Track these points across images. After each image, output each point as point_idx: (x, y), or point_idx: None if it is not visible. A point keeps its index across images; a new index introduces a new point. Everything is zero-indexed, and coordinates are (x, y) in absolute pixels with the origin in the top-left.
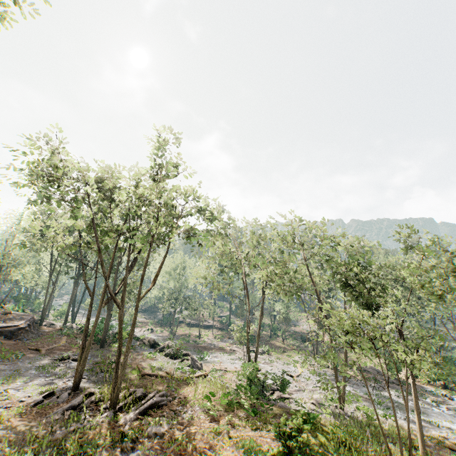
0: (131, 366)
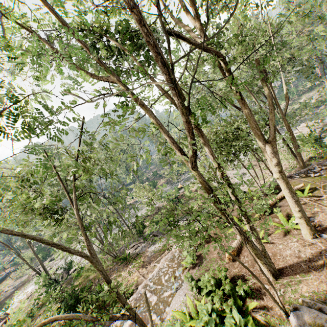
0: None
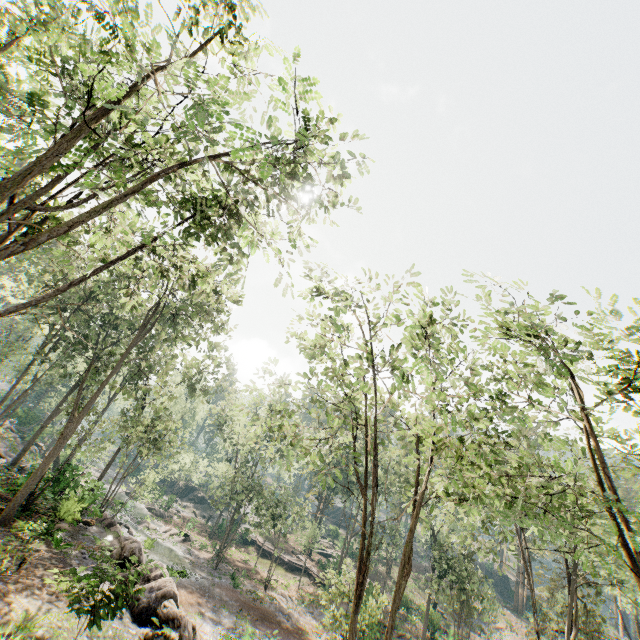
0: None
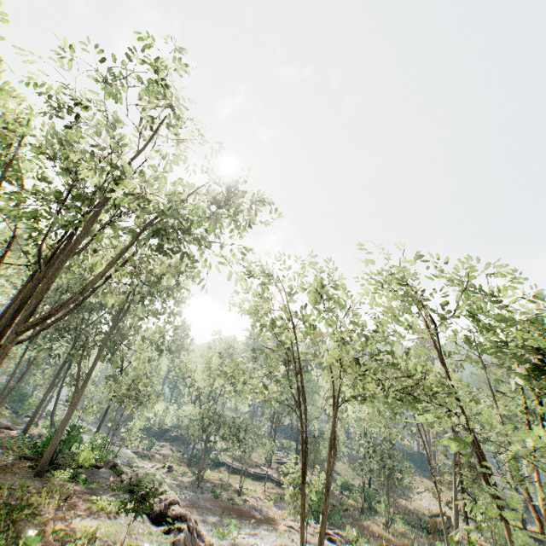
0: (45, 522)
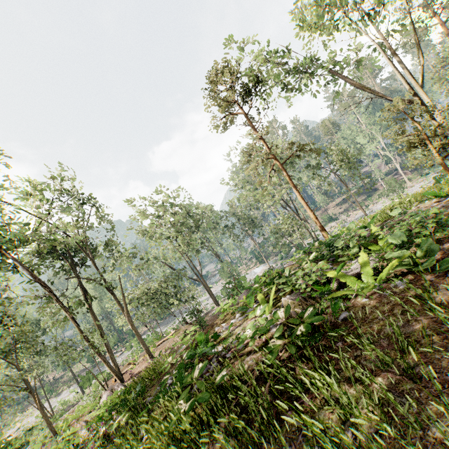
0: None
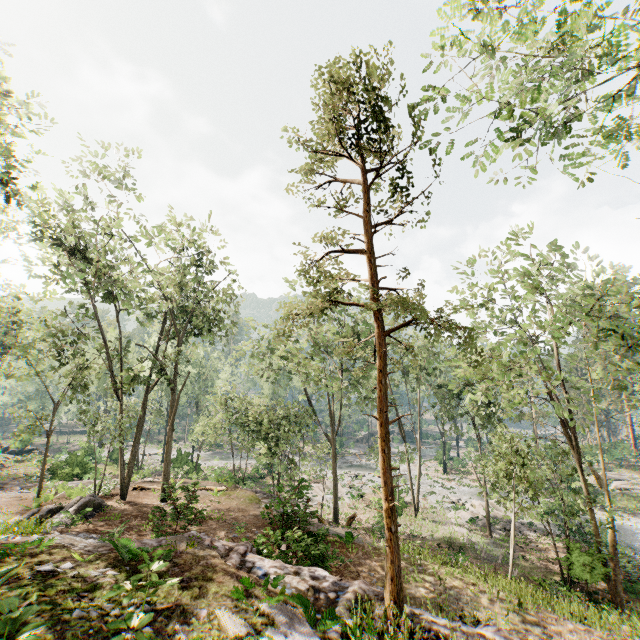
0: None
